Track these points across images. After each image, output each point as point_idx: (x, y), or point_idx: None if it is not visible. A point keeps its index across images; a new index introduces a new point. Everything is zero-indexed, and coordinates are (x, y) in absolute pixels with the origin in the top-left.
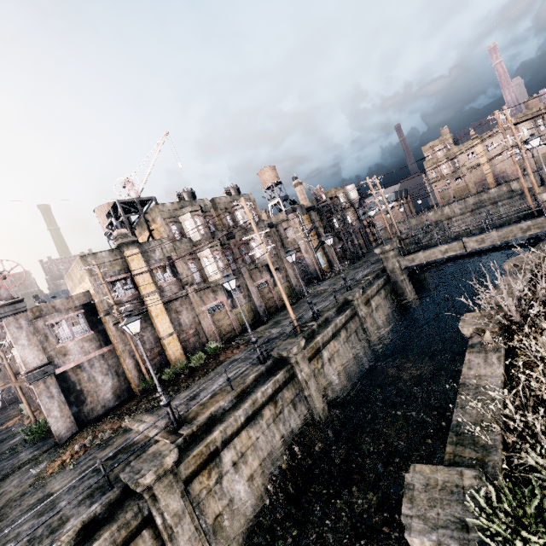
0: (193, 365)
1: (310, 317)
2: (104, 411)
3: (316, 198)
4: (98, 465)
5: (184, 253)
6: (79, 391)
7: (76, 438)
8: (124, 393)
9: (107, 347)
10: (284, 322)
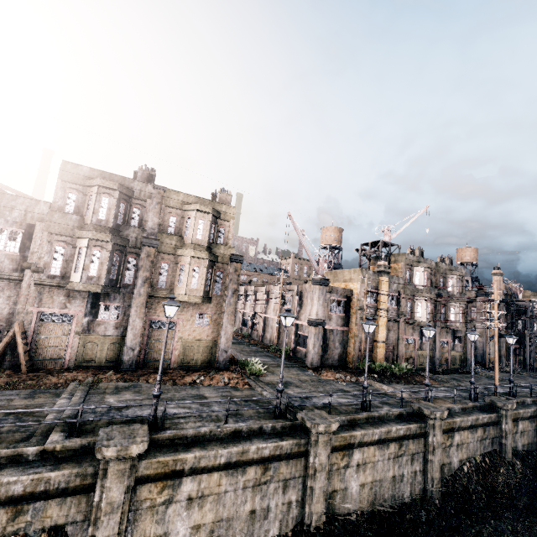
0: (393, 371)
1: (501, 392)
2: (331, 364)
3: (504, 291)
4: (401, 391)
5: (408, 293)
6: (327, 344)
7: (326, 370)
8: (342, 361)
9: (347, 328)
10: (466, 382)
